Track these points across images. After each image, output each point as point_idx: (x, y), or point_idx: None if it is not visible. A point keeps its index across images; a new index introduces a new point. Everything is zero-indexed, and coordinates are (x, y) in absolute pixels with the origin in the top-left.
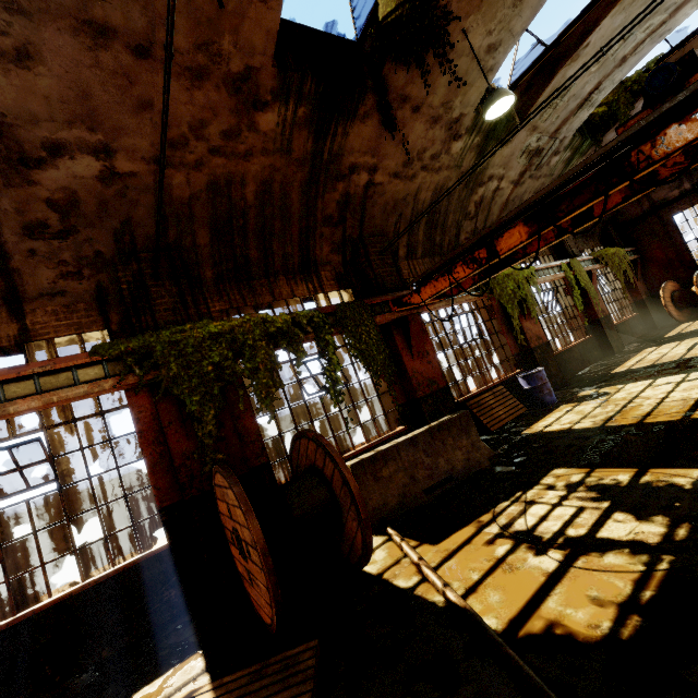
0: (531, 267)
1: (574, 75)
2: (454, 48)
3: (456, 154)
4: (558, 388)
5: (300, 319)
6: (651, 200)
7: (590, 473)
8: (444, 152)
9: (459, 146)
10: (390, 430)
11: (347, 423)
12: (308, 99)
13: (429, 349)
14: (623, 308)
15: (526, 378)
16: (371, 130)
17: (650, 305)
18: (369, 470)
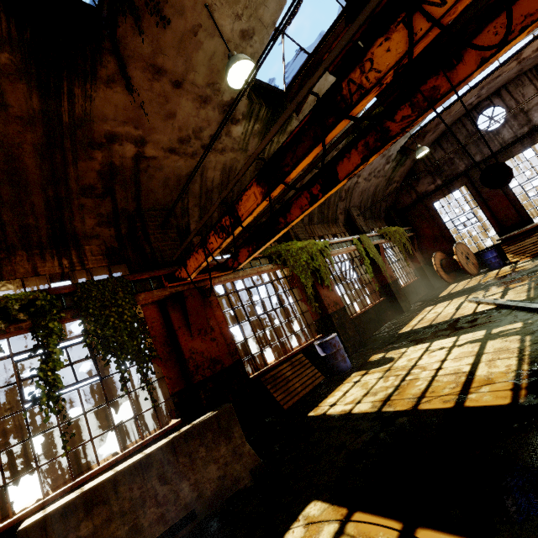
0: (326, 241)
1: (285, 17)
2: (202, 25)
3: (238, 138)
4: (357, 350)
5: (8, 303)
6: (417, 192)
7: (345, 525)
8: (224, 134)
9: (240, 130)
10: (160, 427)
11: (64, 442)
12: (10, 44)
13: (214, 325)
14: (408, 273)
15: (321, 346)
16: (124, 98)
17: (427, 271)
18: (54, 532)
